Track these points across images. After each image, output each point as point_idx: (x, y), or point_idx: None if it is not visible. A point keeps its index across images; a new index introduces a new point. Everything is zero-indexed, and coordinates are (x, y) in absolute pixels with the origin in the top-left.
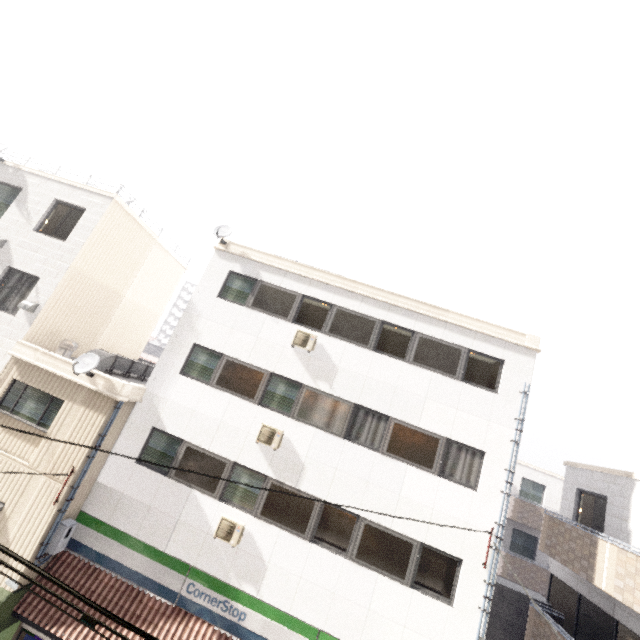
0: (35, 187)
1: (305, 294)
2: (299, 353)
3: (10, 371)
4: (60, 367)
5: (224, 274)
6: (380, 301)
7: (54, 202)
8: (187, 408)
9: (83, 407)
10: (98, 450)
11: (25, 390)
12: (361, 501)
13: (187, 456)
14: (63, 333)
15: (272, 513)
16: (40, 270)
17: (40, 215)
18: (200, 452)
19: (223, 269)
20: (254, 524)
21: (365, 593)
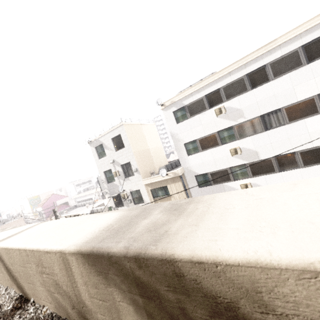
0: (104, 140)
1: (205, 95)
2: (221, 117)
3: (147, 188)
4: (157, 179)
5: (172, 115)
6: (238, 67)
7: (111, 140)
8: (199, 163)
9: (172, 184)
10: (192, 187)
11: (155, 190)
12: (291, 146)
13: (212, 176)
14: (147, 171)
15: (256, 173)
16: (127, 160)
17: (112, 146)
18: (215, 172)
19: (170, 113)
20: (253, 180)
21: (318, 174)
